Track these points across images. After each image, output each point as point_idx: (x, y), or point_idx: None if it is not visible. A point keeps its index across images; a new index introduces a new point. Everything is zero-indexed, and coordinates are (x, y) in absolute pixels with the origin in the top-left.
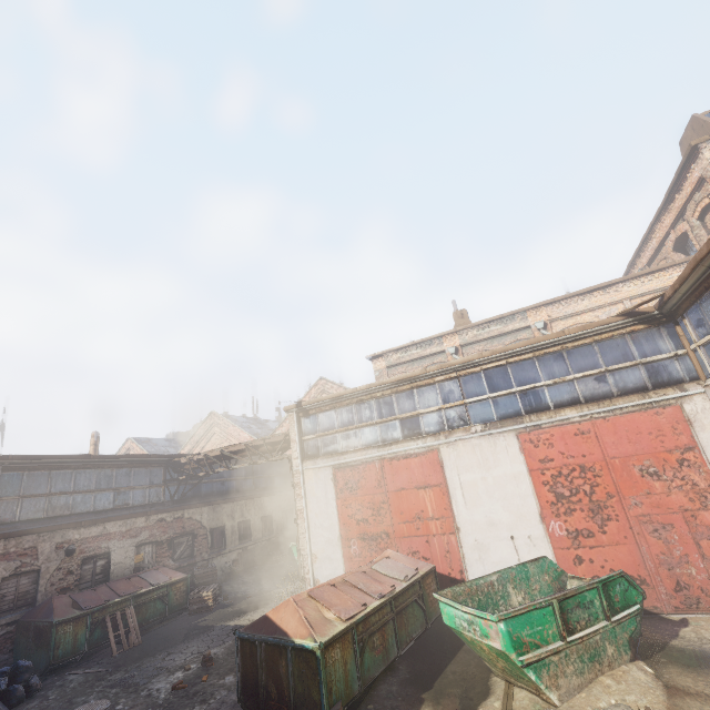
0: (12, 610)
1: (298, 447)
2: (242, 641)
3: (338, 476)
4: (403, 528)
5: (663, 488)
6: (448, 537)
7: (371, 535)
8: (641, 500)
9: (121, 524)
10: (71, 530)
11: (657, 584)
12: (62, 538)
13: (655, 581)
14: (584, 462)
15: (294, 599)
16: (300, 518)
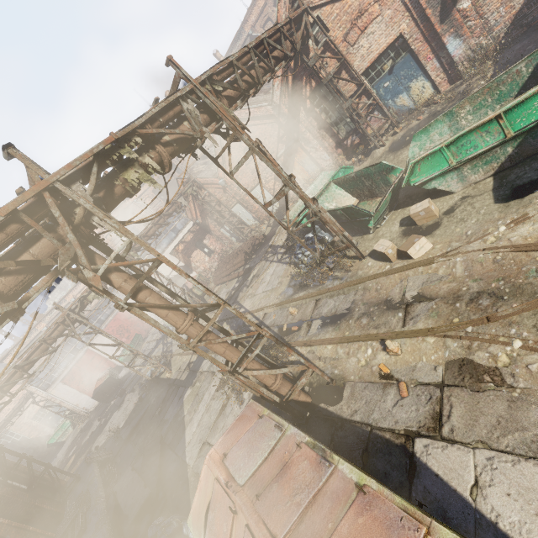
0: None
1: (41, 390)
2: (95, 397)
3: (65, 381)
4: (95, 371)
5: (133, 318)
6: (107, 362)
7: (89, 382)
8: (132, 323)
9: None
10: None
11: (143, 333)
12: None
13: (143, 333)
14: (119, 325)
15: (97, 382)
16: (62, 404)
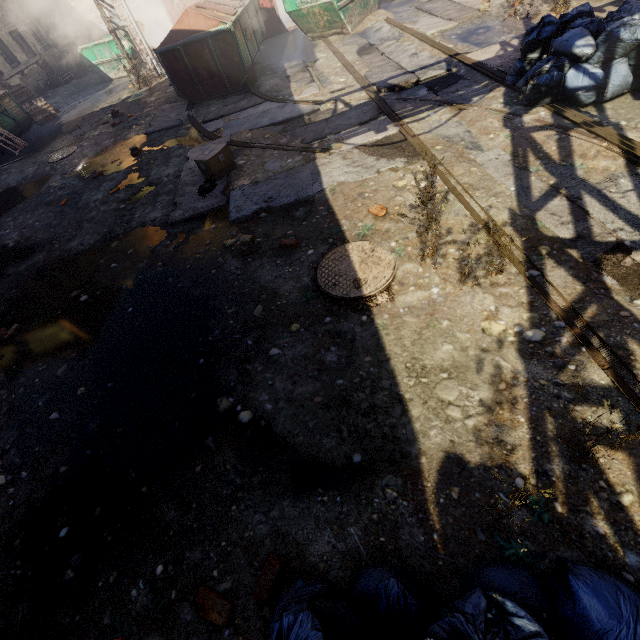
0: None
1: None
2: (164, 56)
3: None
4: None
5: None
6: None
7: None
8: None
9: None
10: None
11: None
12: None
13: None
14: None
15: (190, 9)
16: None
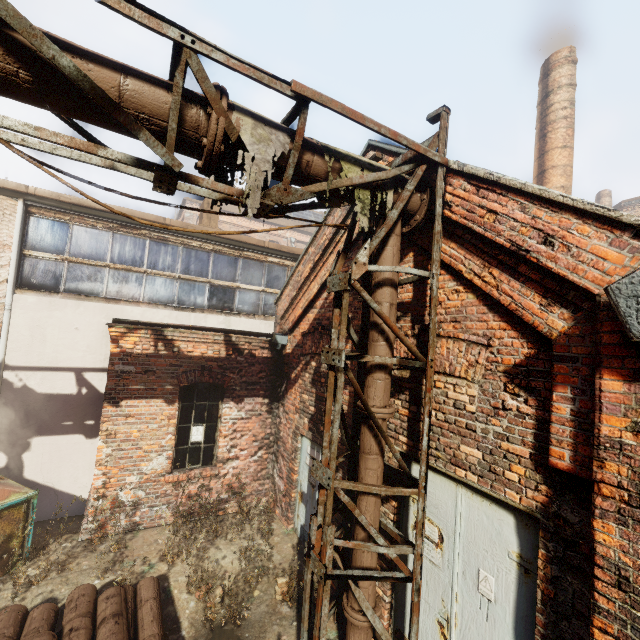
0: None
1: None
2: None
3: None
4: None
5: None
6: None
7: None
8: None
9: None
10: None
11: None
12: None
13: None
14: None
15: None
16: None
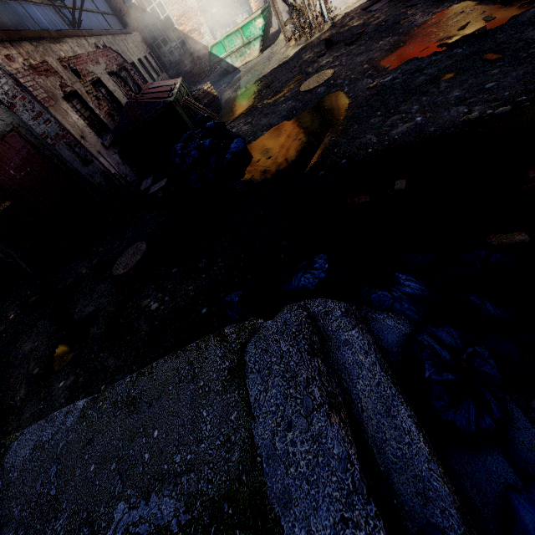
0: (99, 136)
1: None
2: None
3: None
4: None
5: None
6: None
7: None
8: None
9: (76, 45)
10: (50, 45)
11: None
12: (54, 54)
13: None
14: None
15: None
16: None
